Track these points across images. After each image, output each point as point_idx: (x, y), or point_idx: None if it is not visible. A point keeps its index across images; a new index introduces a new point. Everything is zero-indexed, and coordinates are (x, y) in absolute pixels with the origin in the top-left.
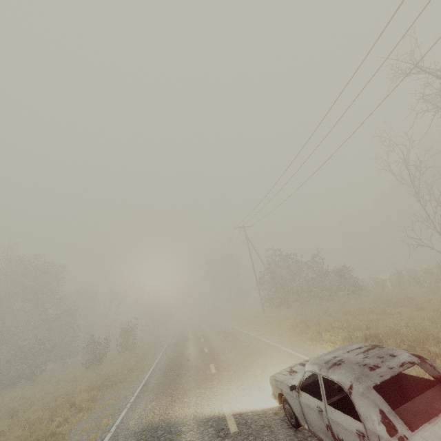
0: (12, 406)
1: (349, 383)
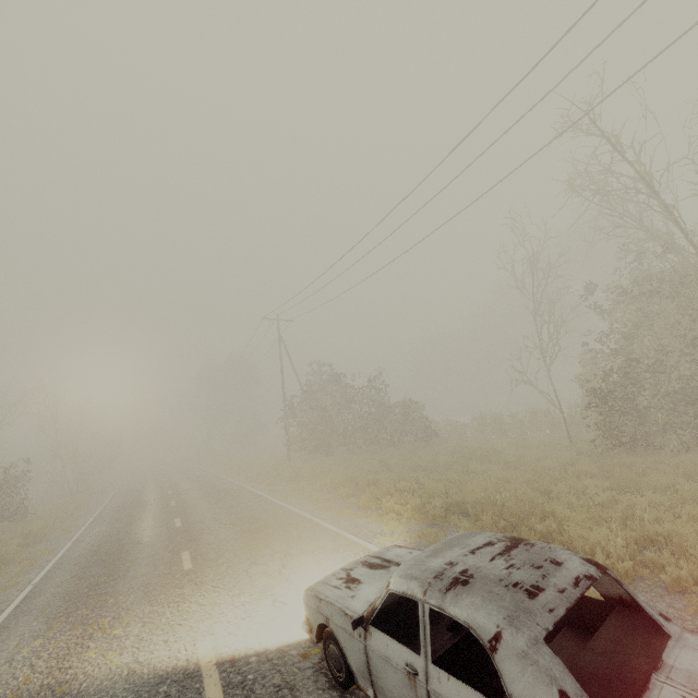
0: None
1: (493, 628)
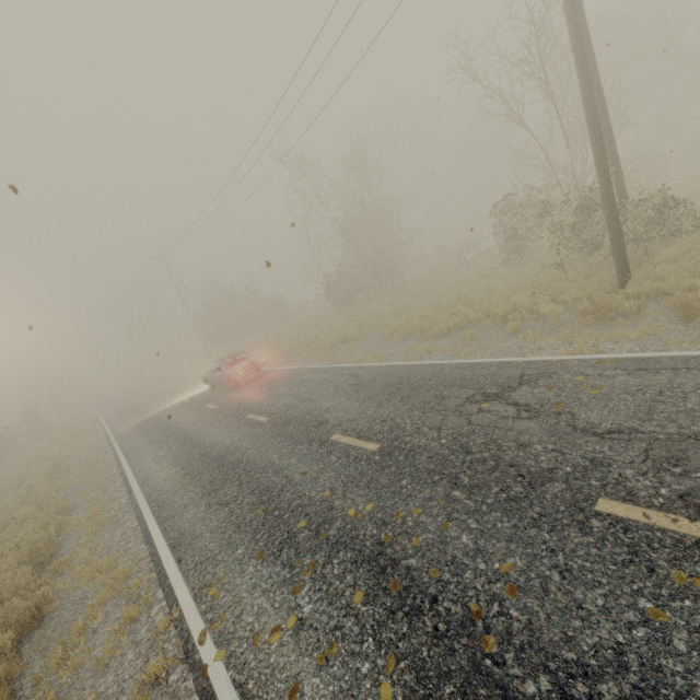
0: None
1: (220, 363)
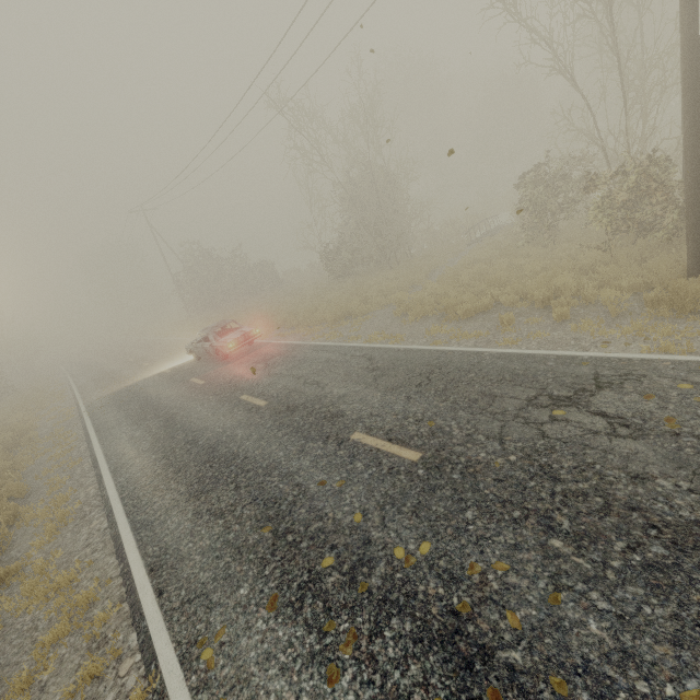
0: None
1: (208, 333)
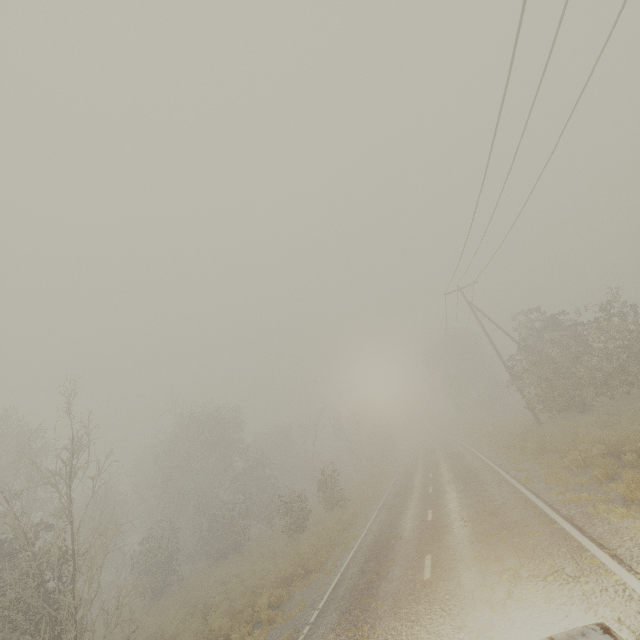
0: (213, 594)
1: None
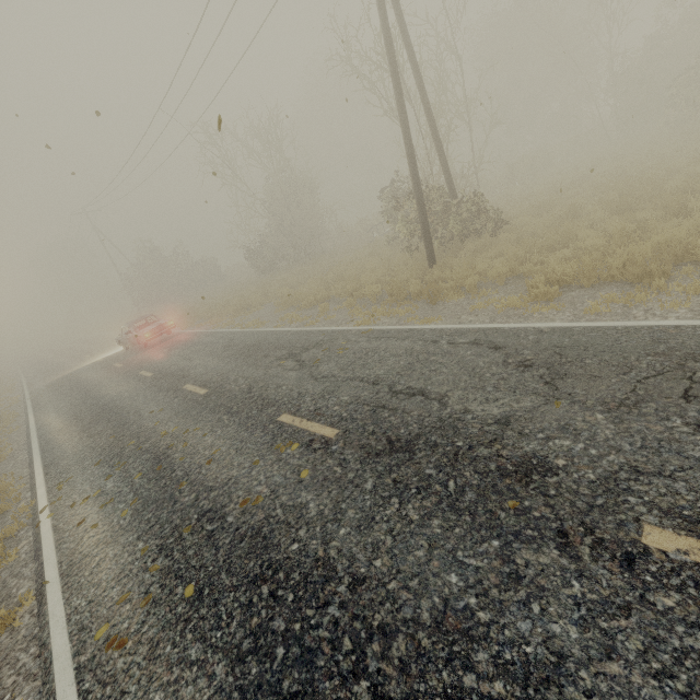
0: None
1: (129, 326)
